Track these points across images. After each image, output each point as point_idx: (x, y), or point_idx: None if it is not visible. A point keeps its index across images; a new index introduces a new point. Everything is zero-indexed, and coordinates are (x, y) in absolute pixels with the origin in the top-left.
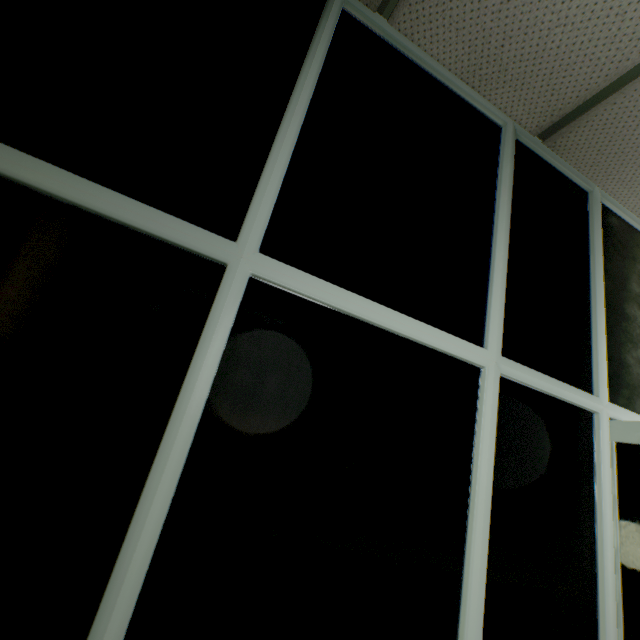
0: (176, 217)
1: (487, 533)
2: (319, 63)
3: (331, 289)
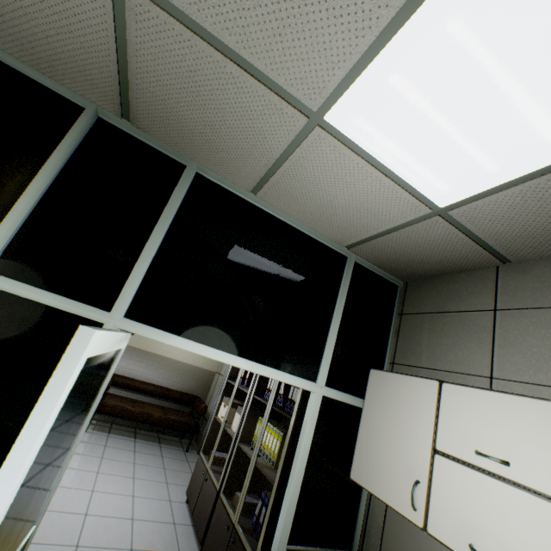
0: None
1: None
2: None
3: None
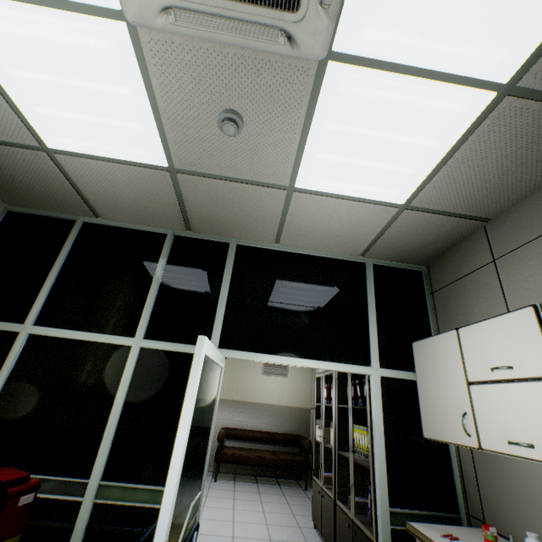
0: (8, 321)
1: (119, 412)
2: (67, 250)
3: (58, 331)
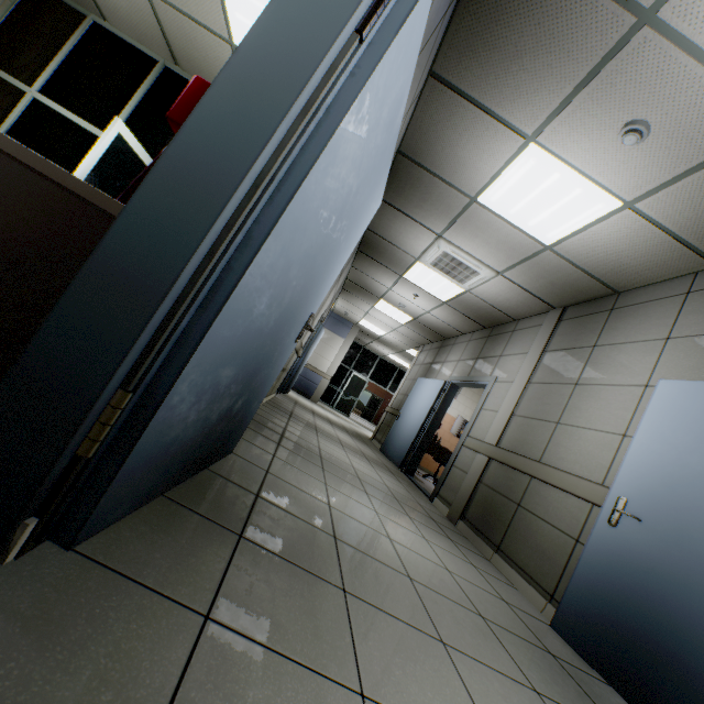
0: (21, 82)
1: None
2: (74, 42)
3: (54, 104)
